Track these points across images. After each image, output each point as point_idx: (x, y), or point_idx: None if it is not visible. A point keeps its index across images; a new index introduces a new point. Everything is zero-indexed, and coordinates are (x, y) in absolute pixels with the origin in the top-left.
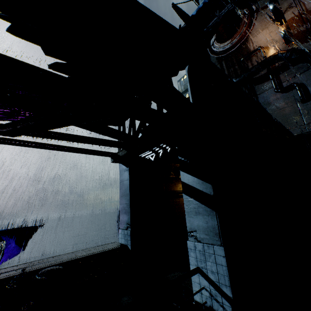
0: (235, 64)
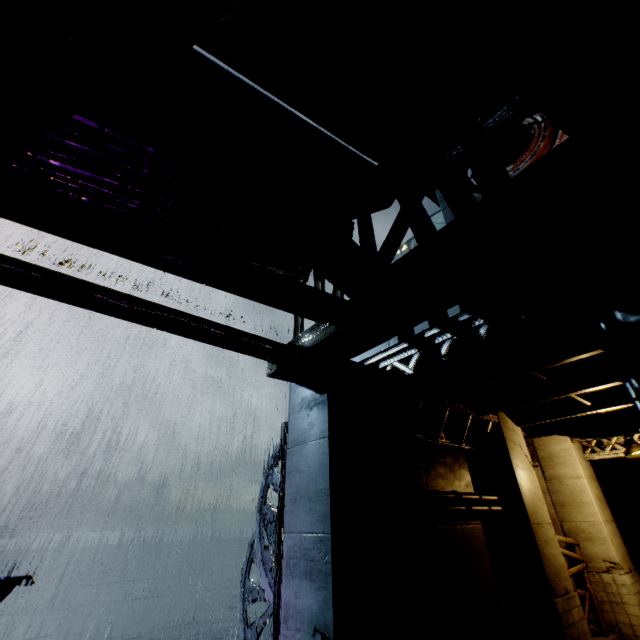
0: None
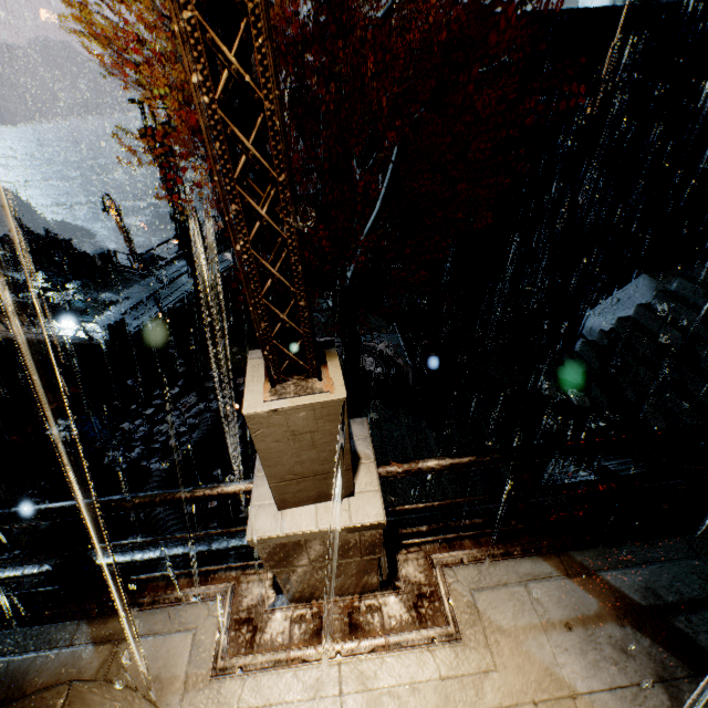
0: None
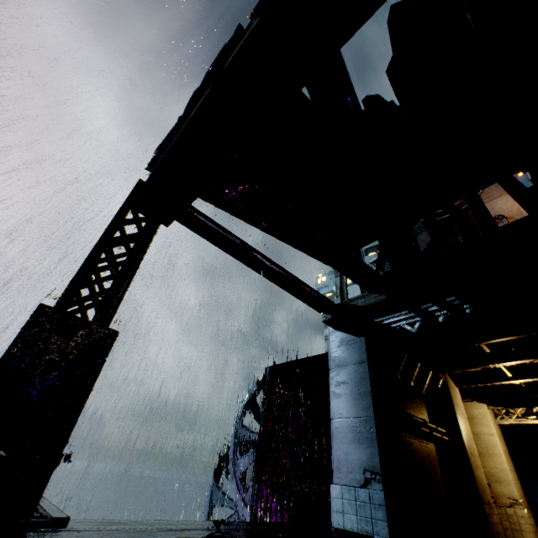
0: (457, 234)
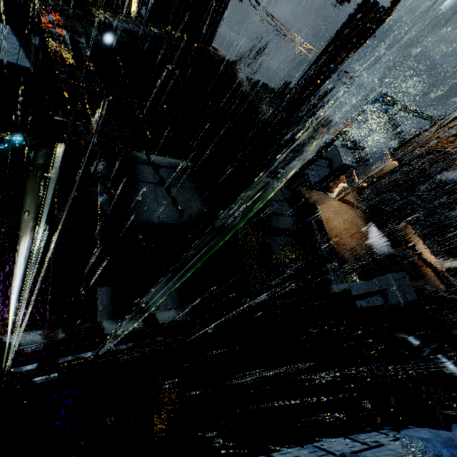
0: None
